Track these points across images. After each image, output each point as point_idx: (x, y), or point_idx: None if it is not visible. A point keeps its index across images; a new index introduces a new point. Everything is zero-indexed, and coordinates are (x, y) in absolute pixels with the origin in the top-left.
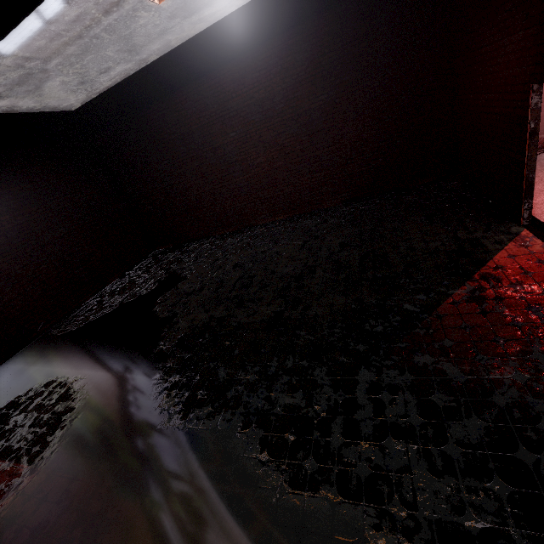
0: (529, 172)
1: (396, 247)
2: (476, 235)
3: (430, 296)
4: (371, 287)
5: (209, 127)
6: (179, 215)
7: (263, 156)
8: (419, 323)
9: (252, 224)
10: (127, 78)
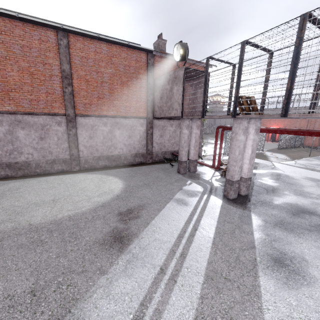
0: None
1: None
2: None
3: None
4: None
5: None
6: None
7: None
8: None
9: None
10: None
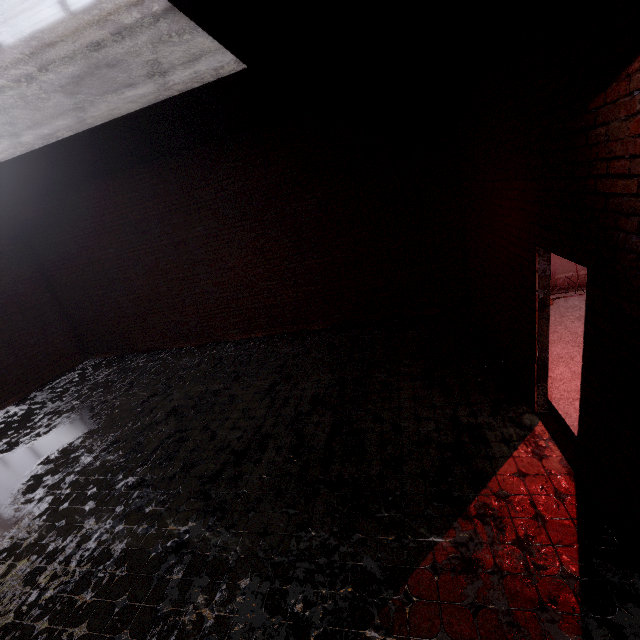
0: (542, 349)
1: (379, 421)
2: (480, 419)
3: (404, 542)
4: (329, 502)
5: (170, 217)
6: (125, 318)
7: (238, 259)
8: (377, 612)
9: (222, 339)
10: (33, 152)
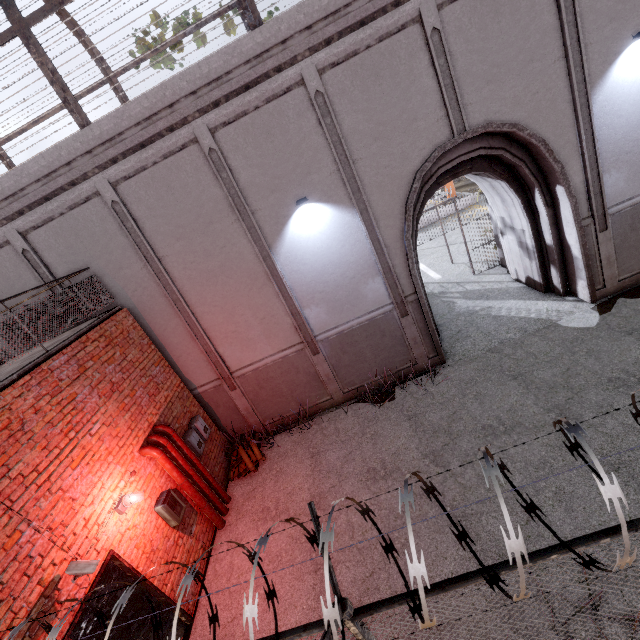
0: (158, 596)
1: None
2: None
3: None
4: None
5: None
6: None
7: None
8: None
9: None
10: None
